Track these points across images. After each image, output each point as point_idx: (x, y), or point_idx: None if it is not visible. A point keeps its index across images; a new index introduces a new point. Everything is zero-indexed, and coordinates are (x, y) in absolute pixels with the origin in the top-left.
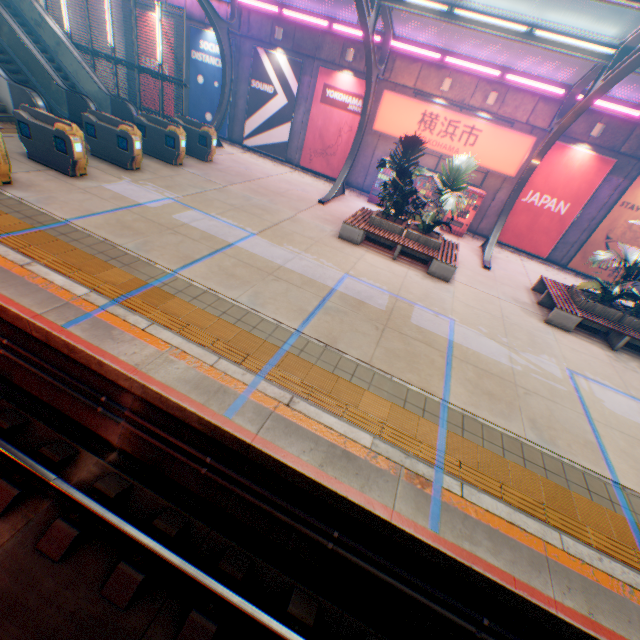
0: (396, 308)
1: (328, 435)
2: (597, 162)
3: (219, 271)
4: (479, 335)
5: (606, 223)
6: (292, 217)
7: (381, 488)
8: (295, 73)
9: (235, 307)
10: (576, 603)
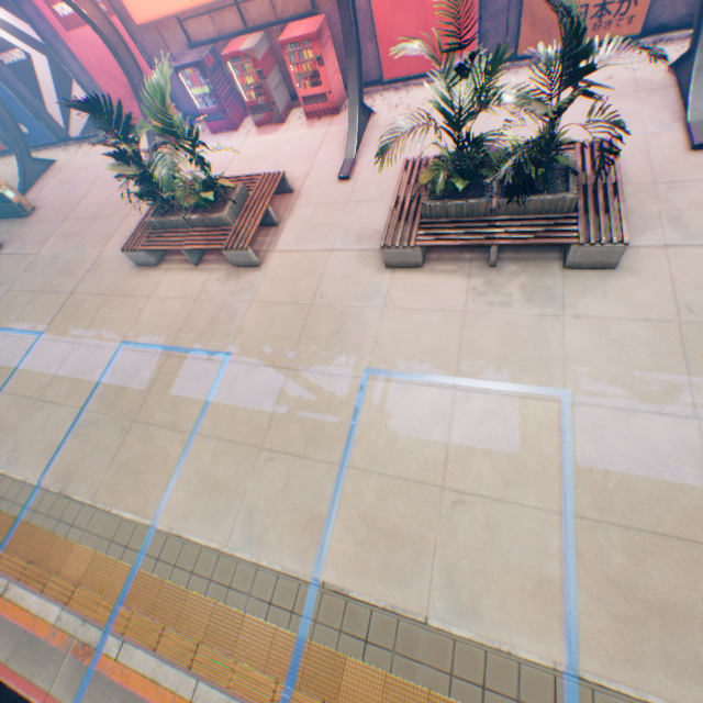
0: (162, 376)
1: (25, 620)
2: None
3: None
4: (256, 367)
5: None
6: (96, 261)
7: (48, 671)
8: (12, 12)
9: None
10: None
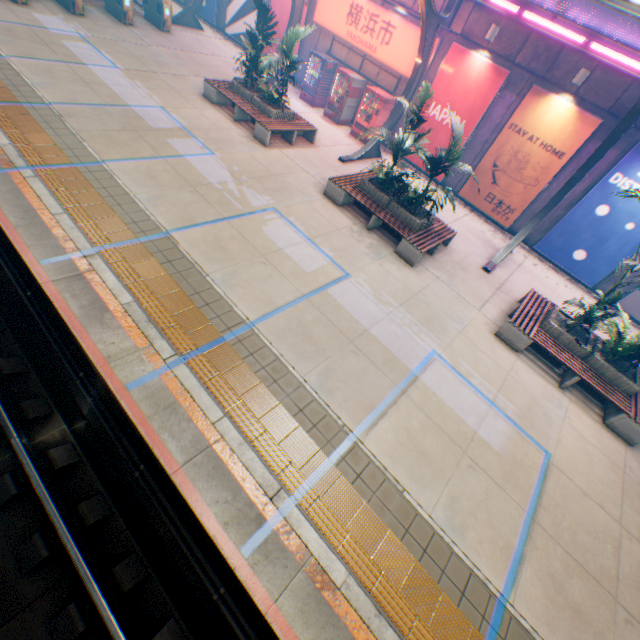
0: (169, 132)
1: None
2: (493, 73)
3: (45, 69)
4: (223, 168)
5: (495, 148)
6: (182, 76)
7: None
8: None
9: (24, 82)
10: (18, 222)
